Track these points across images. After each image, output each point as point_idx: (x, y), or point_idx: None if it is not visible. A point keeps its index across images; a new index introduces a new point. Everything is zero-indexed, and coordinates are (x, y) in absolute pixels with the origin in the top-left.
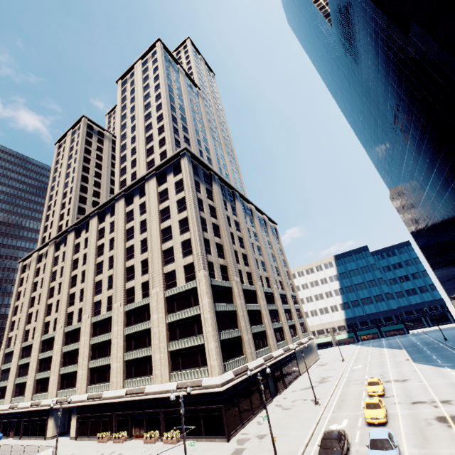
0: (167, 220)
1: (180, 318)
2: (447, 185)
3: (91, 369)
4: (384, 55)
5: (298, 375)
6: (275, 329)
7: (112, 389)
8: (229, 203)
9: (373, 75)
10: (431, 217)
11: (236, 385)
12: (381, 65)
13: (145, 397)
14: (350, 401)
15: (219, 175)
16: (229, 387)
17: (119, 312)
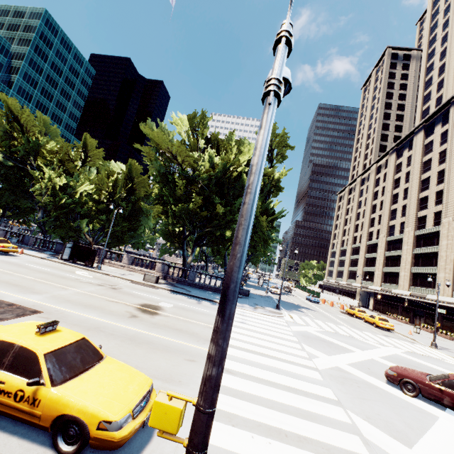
0: None
1: None
2: None
3: (384, 273)
4: None
5: None
6: None
7: (399, 289)
8: None
9: None
10: None
11: None
12: None
13: (425, 301)
14: None
15: None
16: None
17: (409, 235)
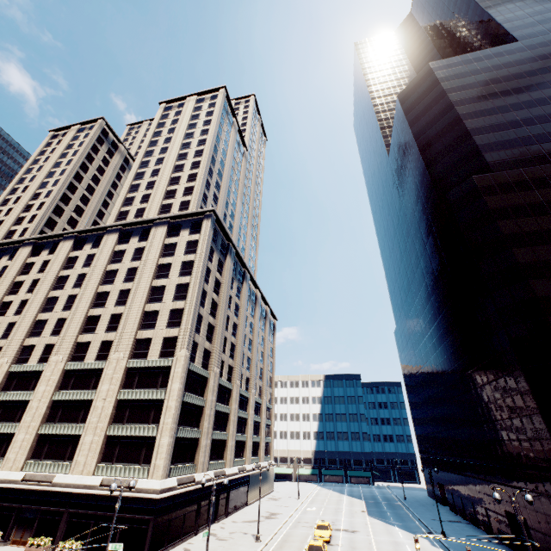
0: (163, 278)
1: (138, 397)
2: (441, 341)
3: None
4: (422, 207)
5: (245, 505)
6: (237, 441)
7: (4, 469)
8: (236, 282)
9: (409, 217)
10: (423, 365)
11: (175, 497)
12: (417, 213)
13: (51, 489)
14: (293, 542)
15: (237, 249)
16: (167, 497)
17: (56, 368)
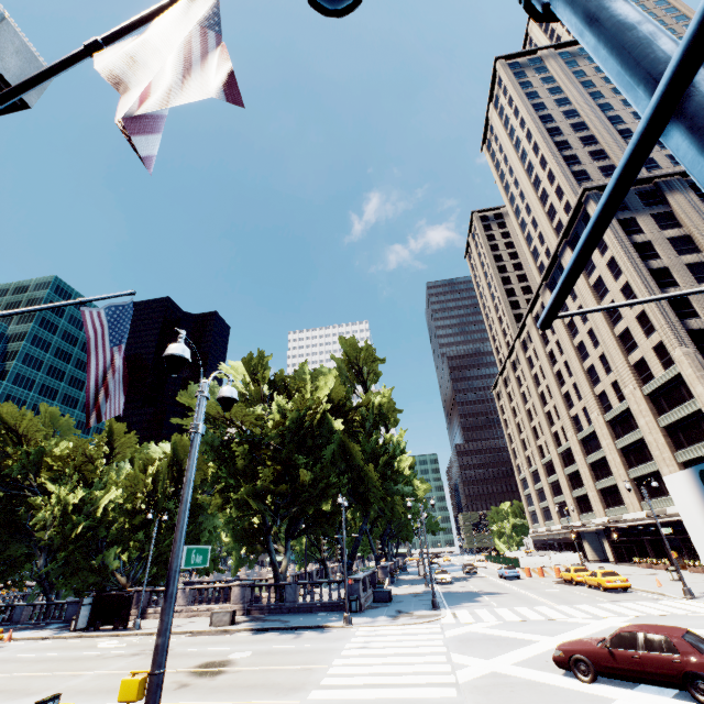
0: (605, 295)
1: (676, 418)
2: None
3: (600, 491)
4: None
5: None
6: None
7: (630, 512)
8: None
9: None
10: None
11: None
12: None
13: (668, 519)
14: None
15: (679, 173)
16: None
17: (599, 424)
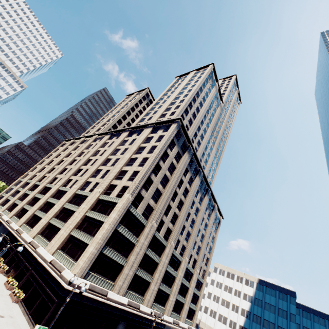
0: (139, 154)
1: (94, 217)
2: None
3: (34, 215)
4: None
5: None
6: (161, 290)
7: (28, 234)
8: (190, 174)
9: None
10: None
11: (84, 297)
12: None
13: (33, 253)
14: None
15: (195, 151)
16: (76, 293)
17: (72, 191)
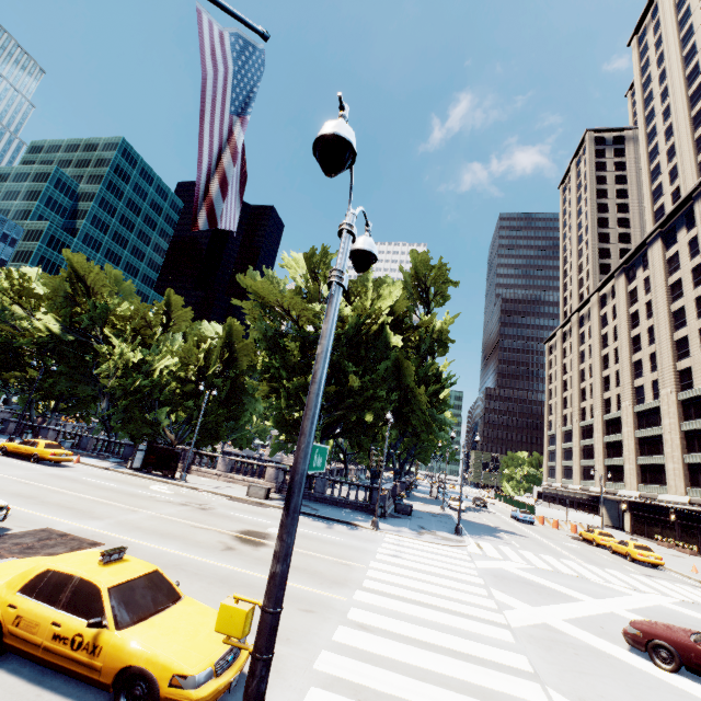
0: None
1: None
2: None
3: (640, 466)
4: None
5: None
6: None
7: (670, 494)
8: None
9: None
10: None
11: None
12: None
13: None
14: None
15: None
16: None
17: (668, 401)
